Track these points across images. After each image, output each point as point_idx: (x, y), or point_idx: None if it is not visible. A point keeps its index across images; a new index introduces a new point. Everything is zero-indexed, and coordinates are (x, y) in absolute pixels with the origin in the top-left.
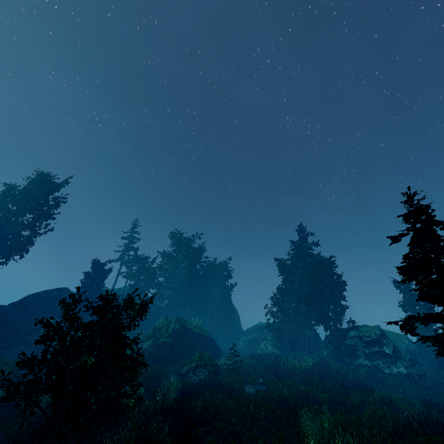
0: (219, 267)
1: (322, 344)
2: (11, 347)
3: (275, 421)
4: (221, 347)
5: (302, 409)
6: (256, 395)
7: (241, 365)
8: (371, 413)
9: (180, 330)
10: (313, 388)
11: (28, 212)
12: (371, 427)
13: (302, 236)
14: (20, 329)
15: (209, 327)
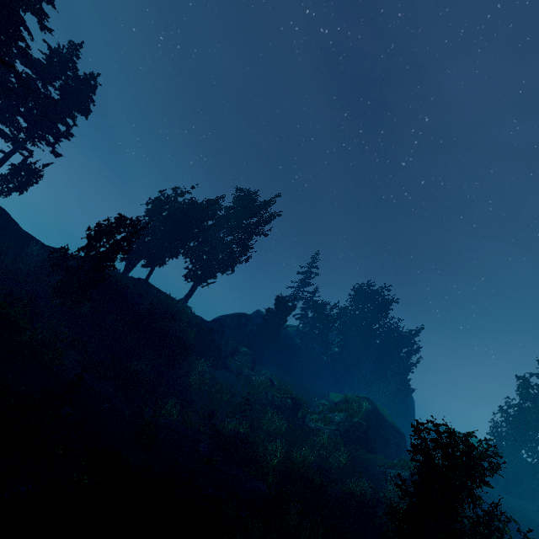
0: (407, 339)
1: None
2: (218, 368)
3: None
4: None
5: None
6: None
7: None
8: None
9: (372, 412)
10: None
11: (235, 231)
12: None
13: None
14: (221, 350)
15: None
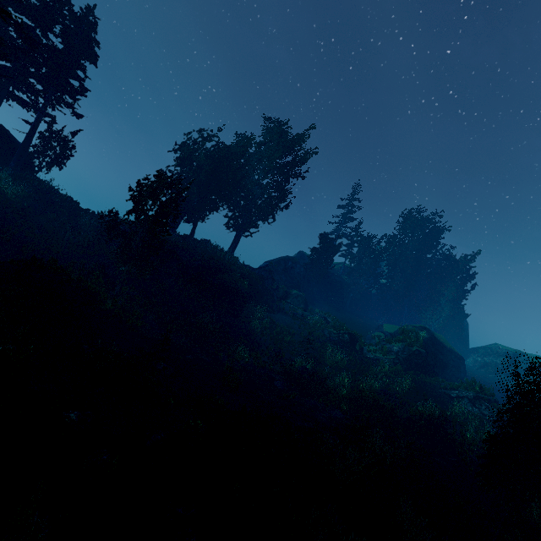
0: (463, 264)
1: None
2: (274, 312)
3: None
4: None
5: None
6: None
7: None
8: None
9: (429, 340)
10: None
11: (270, 172)
12: None
13: None
14: (273, 295)
15: None
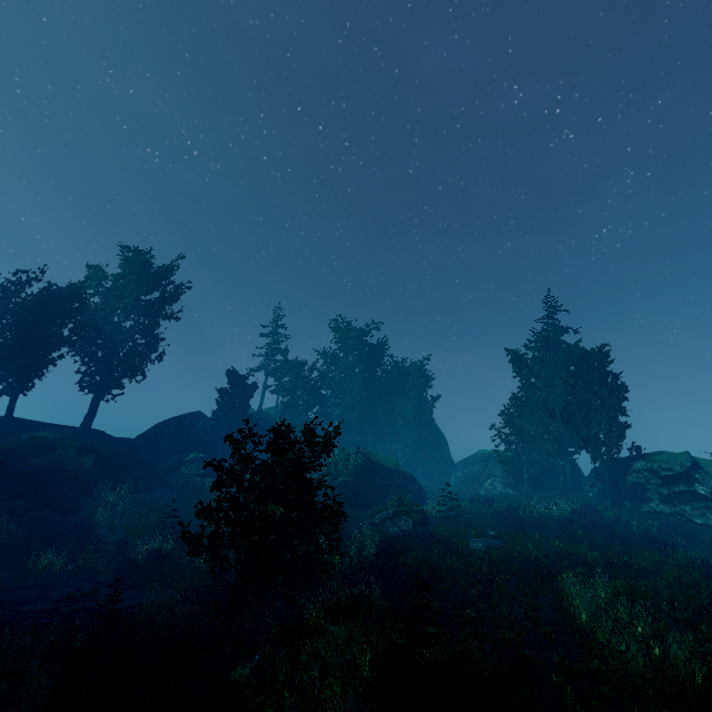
0: (412, 370)
1: (585, 481)
2: (151, 490)
3: (521, 586)
4: (424, 486)
5: (559, 572)
6: (488, 553)
7: (459, 512)
8: (672, 579)
9: (364, 465)
10: (574, 544)
11: (133, 311)
12: (673, 599)
13: (550, 313)
14: (156, 467)
15: (404, 459)
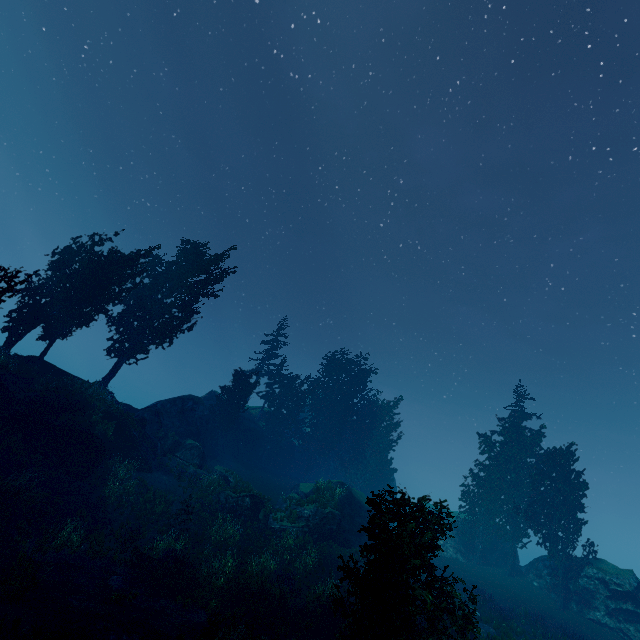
0: (385, 411)
1: (527, 566)
2: (151, 470)
3: None
4: None
5: None
6: None
7: None
8: None
9: (346, 499)
10: None
11: (177, 291)
12: None
13: (518, 400)
14: (156, 446)
15: None
